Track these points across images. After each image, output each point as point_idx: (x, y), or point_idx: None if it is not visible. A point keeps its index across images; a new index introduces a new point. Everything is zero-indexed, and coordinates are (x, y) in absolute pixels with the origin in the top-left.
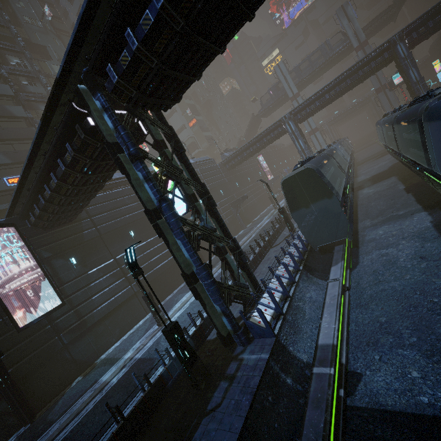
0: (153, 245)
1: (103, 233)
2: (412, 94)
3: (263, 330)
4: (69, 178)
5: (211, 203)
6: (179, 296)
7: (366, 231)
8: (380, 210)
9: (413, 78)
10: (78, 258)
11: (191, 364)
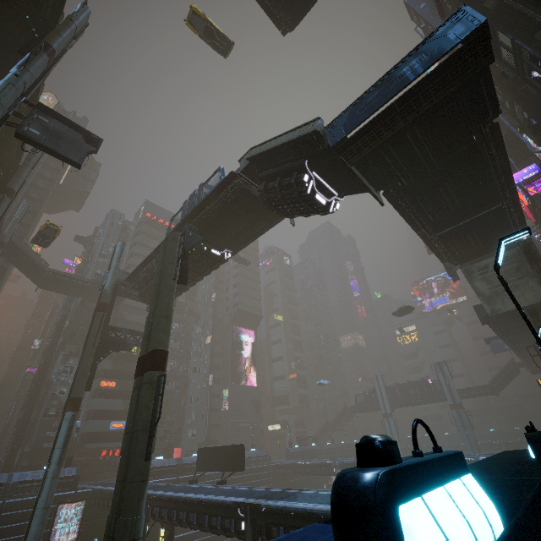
0: None
1: None
2: None
3: None
4: None
5: None
6: None
7: None
8: None
9: None
10: (100, 540)
11: None
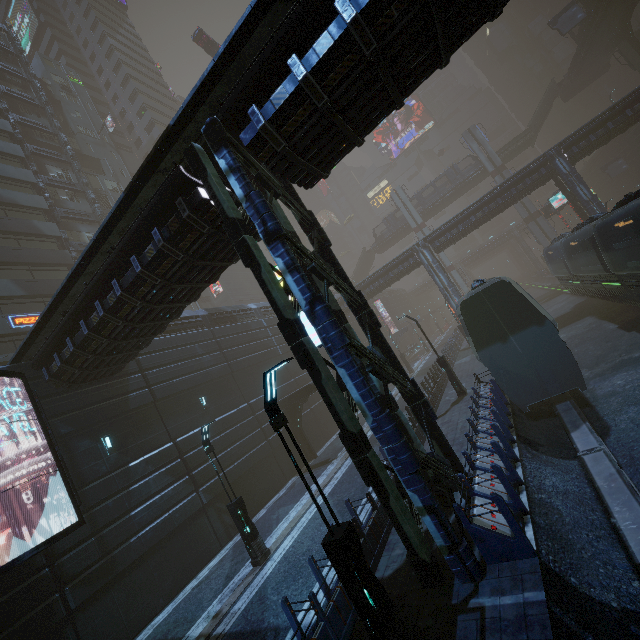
0: (234, 422)
1: (160, 397)
2: (583, 216)
3: (508, 542)
4: (141, 288)
5: (373, 321)
6: (280, 511)
7: (590, 383)
8: (596, 356)
9: (583, 196)
10: (115, 438)
11: (384, 620)
